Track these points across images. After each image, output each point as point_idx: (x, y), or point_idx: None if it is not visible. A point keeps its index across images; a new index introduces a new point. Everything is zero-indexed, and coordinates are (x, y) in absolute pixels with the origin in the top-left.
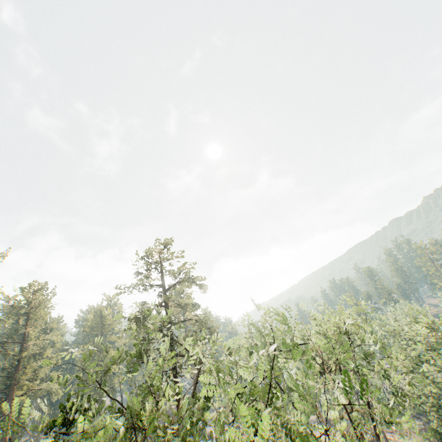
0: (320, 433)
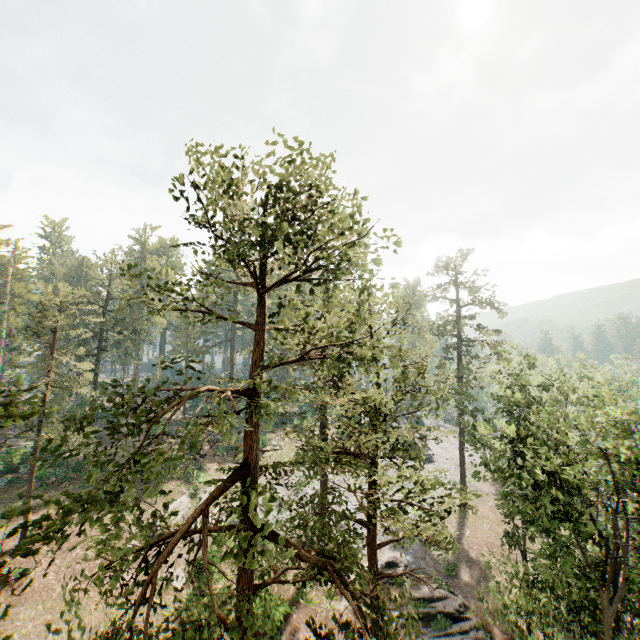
0: None
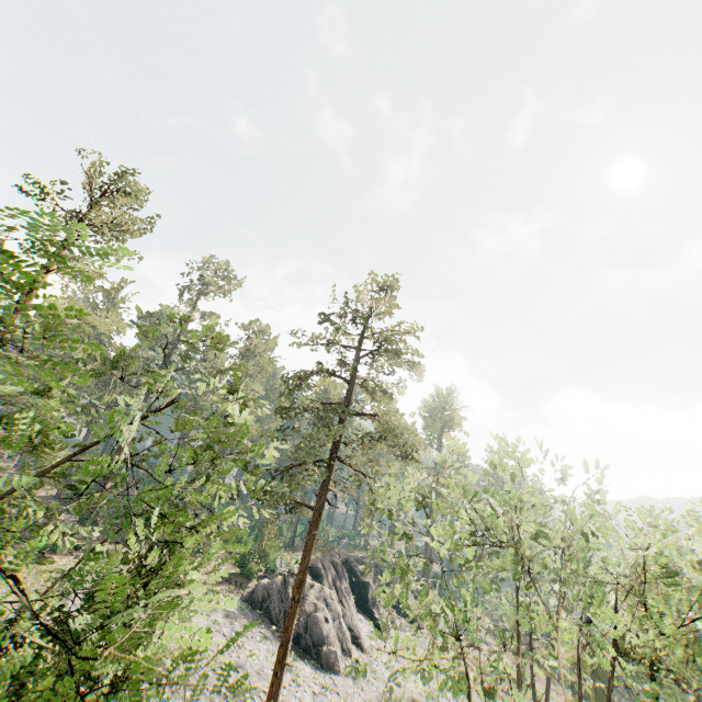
0: None
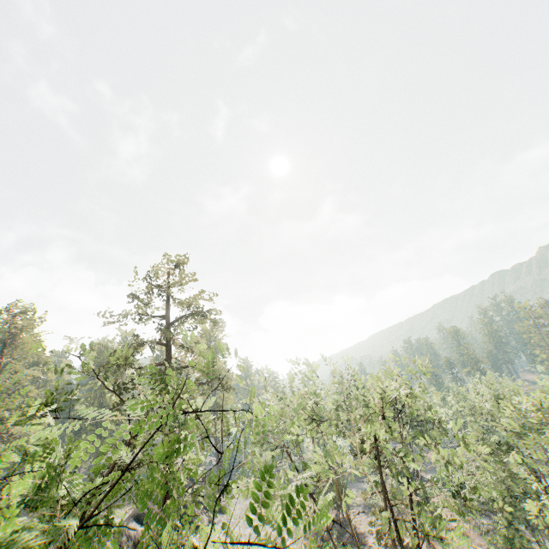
0: (361, 520)
